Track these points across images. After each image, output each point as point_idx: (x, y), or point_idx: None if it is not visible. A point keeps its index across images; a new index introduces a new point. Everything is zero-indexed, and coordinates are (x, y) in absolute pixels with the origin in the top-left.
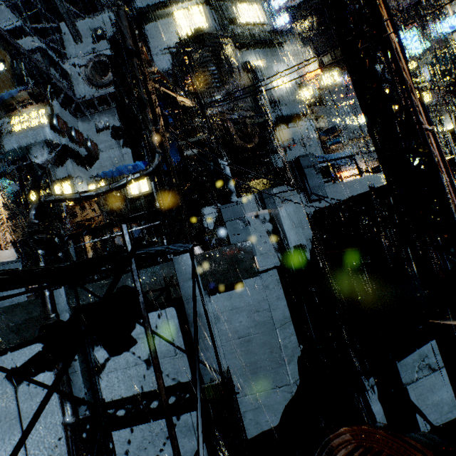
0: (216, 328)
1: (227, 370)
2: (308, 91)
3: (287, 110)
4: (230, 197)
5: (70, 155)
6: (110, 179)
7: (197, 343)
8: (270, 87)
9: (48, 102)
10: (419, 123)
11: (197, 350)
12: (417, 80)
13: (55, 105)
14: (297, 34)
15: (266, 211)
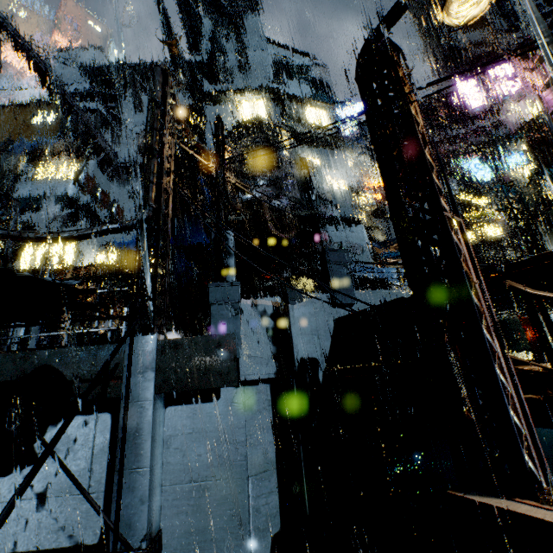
0: (159, 457)
1: (155, 536)
2: (366, 198)
3: (339, 212)
4: (226, 275)
5: (88, 216)
6: (125, 252)
7: (50, 448)
8: (324, 186)
9: (84, 158)
10: (440, 209)
11: (41, 461)
12: (487, 211)
13: (90, 163)
14: (364, 146)
15: (269, 303)
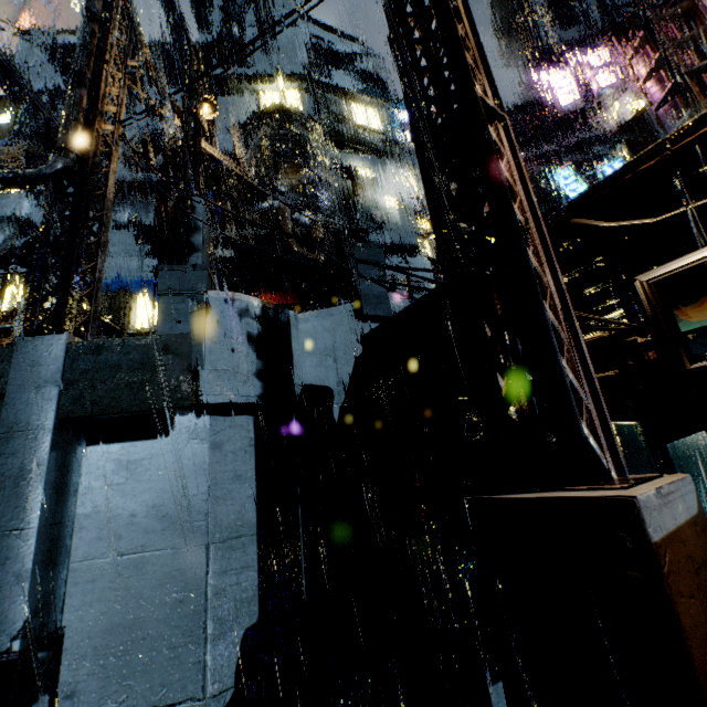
0: (65, 518)
1: (47, 635)
2: (429, 223)
3: (393, 238)
4: (188, 257)
5: None
6: (108, 299)
7: None
8: (373, 203)
9: None
10: (471, 86)
11: None
12: None
13: None
14: None
15: (255, 301)
